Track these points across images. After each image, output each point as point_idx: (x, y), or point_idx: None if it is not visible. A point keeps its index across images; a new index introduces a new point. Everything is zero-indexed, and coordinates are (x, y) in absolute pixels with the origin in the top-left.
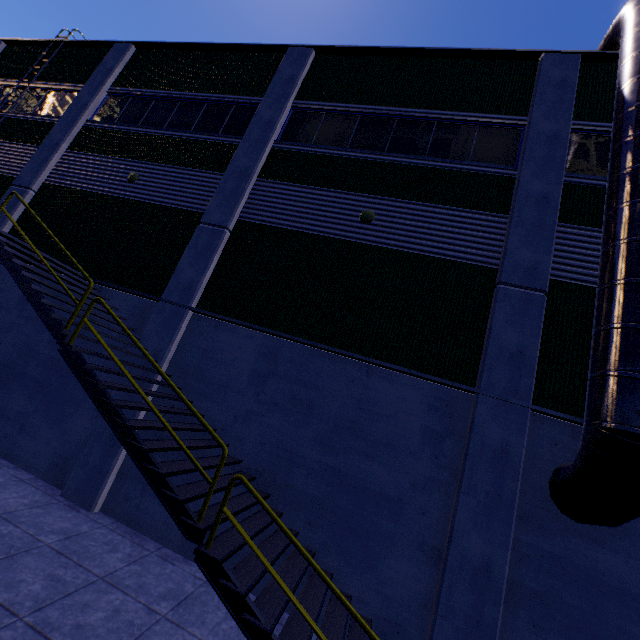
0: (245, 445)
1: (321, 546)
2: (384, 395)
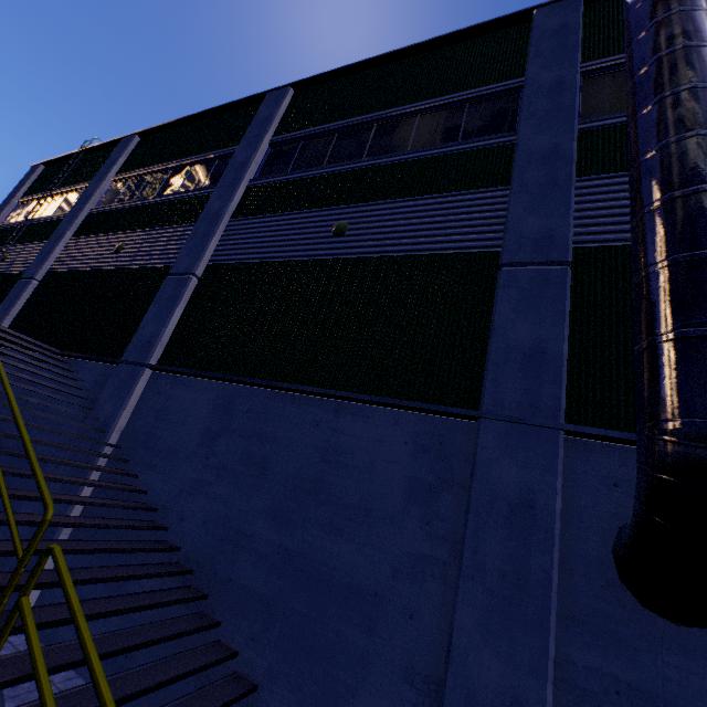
0: (186, 526)
1: (266, 675)
2: (356, 439)
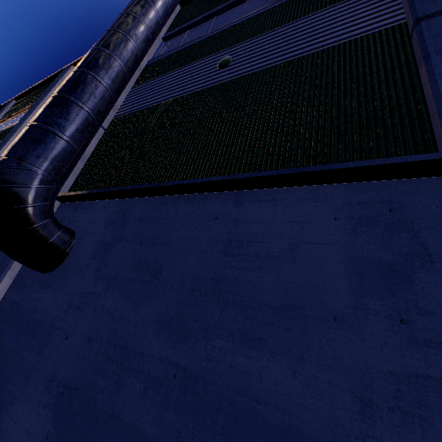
0: None
1: None
2: None
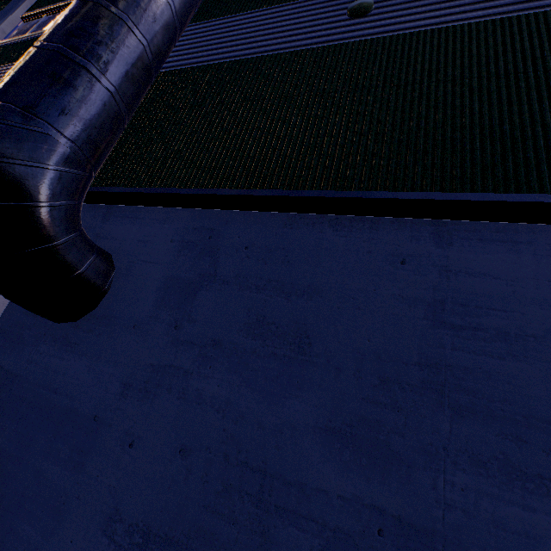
0: None
1: None
2: None
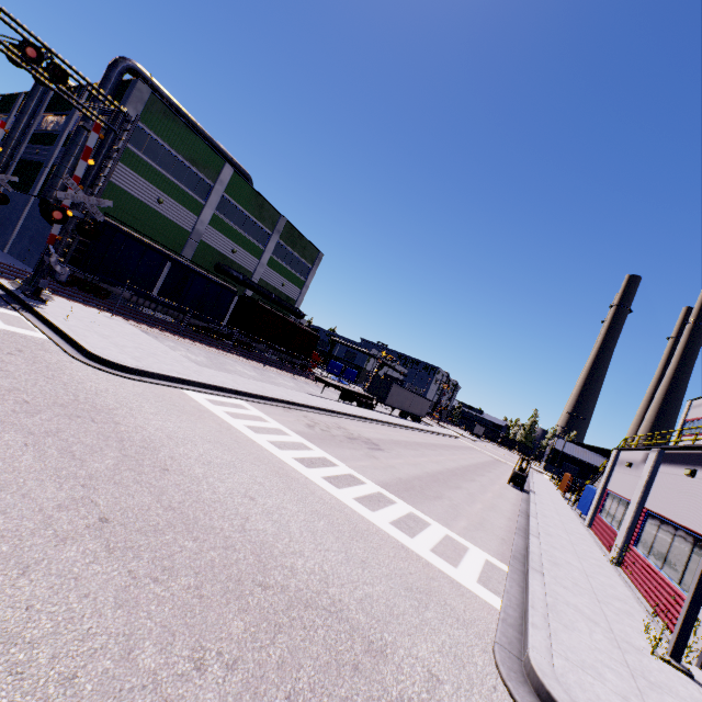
0: None
1: None
2: None
